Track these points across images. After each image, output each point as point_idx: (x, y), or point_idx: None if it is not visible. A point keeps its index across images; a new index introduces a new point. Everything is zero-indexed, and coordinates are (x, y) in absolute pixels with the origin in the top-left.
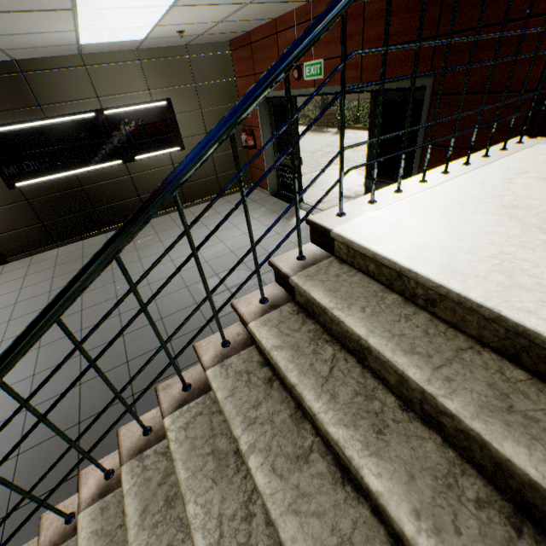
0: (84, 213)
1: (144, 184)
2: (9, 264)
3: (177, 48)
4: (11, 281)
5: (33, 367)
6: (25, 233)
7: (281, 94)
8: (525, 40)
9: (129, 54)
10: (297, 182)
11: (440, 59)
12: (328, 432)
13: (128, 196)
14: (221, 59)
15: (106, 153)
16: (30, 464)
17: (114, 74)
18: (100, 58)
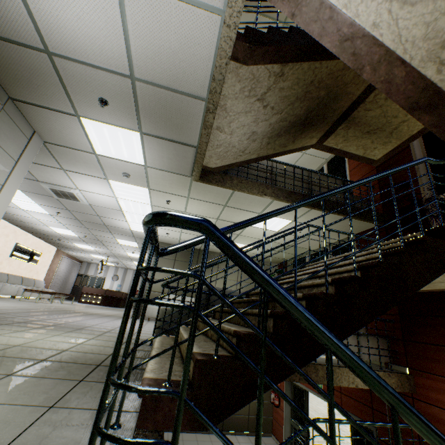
0: None
1: None
2: None
3: None
4: None
5: None
6: None
7: (299, 384)
8: (408, 434)
9: None
10: None
11: (376, 419)
12: None
13: None
14: None
15: None
16: None
17: None
18: None
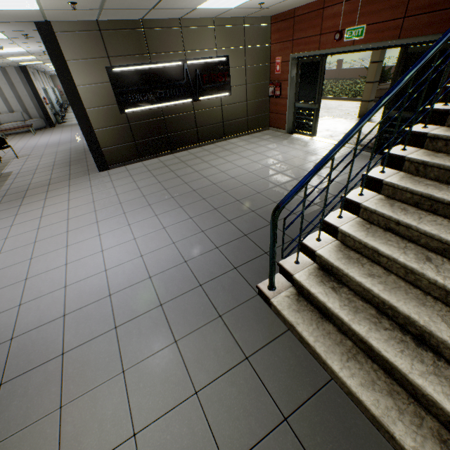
0: (161, 137)
1: (201, 119)
2: (111, 170)
3: (238, 19)
4: (122, 178)
5: (186, 215)
6: (123, 148)
7: (317, 53)
8: None
9: (208, 21)
10: (314, 121)
11: None
12: None
13: (190, 127)
14: (264, 29)
15: (182, 93)
16: (229, 251)
17: (197, 35)
18: (190, 22)
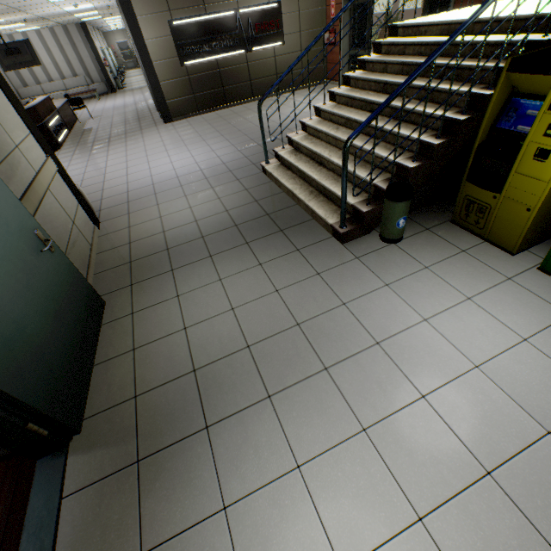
0: (217, 91)
1: (255, 72)
2: (174, 122)
3: None
4: (184, 127)
5: (230, 144)
6: (184, 101)
7: None
8: None
9: None
10: None
11: None
12: (393, 61)
13: (244, 80)
14: None
15: (236, 44)
16: (253, 158)
17: None
18: None
